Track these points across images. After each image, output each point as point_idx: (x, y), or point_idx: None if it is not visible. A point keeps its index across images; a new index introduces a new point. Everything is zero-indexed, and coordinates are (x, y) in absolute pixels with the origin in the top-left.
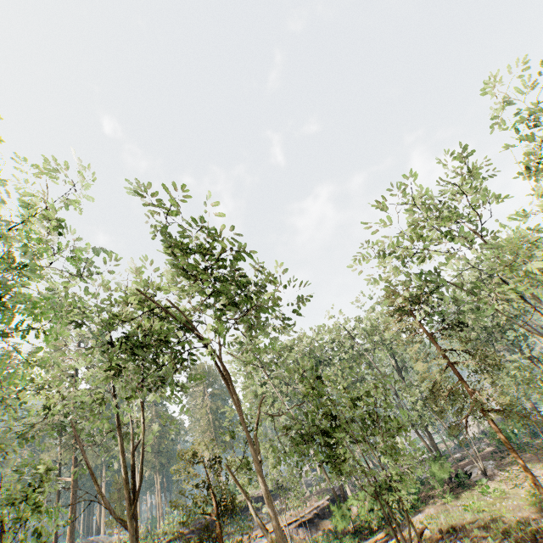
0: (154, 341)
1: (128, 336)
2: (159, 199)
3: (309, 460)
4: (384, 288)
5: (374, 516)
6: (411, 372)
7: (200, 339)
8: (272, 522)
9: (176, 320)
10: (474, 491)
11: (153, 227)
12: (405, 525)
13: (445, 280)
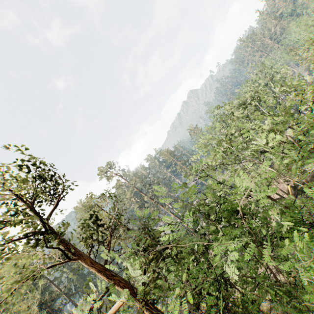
0: None
1: None
2: None
3: None
4: None
5: None
6: None
7: None
8: None
9: None
10: None
11: None
12: None
13: None
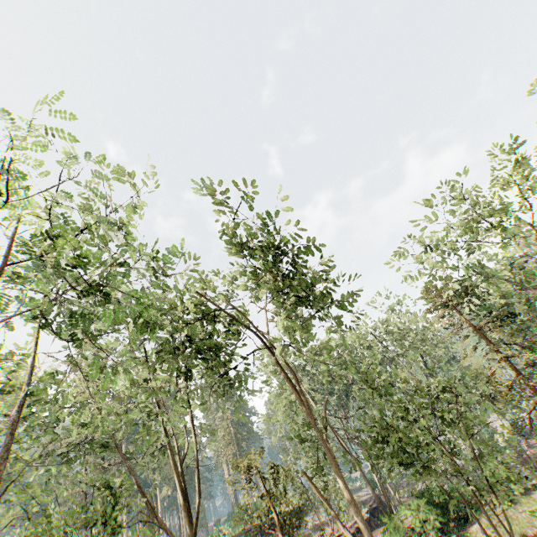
0: (214, 345)
1: (192, 340)
2: (229, 197)
3: (389, 463)
4: (426, 284)
5: (431, 526)
6: (441, 372)
7: (262, 341)
8: (364, 532)
9: (237, 321)
10: (533, 495)
11: (226, 225)
12: (464, 535)
13: (495, 271)
